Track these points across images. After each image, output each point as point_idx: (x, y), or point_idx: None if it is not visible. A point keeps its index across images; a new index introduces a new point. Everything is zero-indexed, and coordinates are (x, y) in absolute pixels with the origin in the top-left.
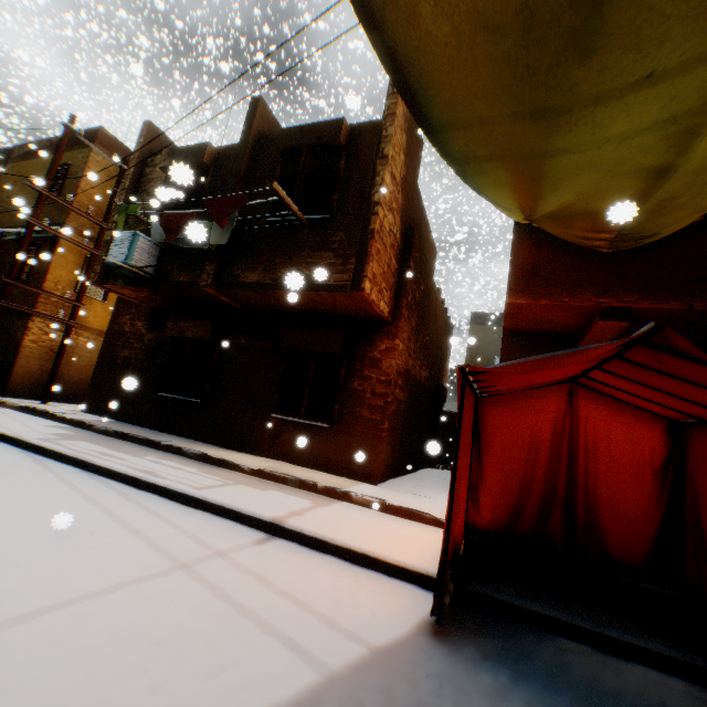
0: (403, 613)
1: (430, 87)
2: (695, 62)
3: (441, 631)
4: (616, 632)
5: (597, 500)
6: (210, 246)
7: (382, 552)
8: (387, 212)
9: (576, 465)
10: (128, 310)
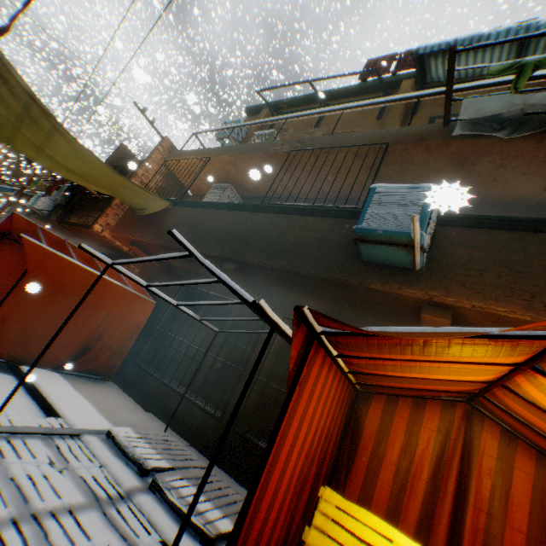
0: None
1: None
2: (14, 136)
3: None
4: None
5: None
6: (61, 203)
7: None
8: None
9: None
10: None
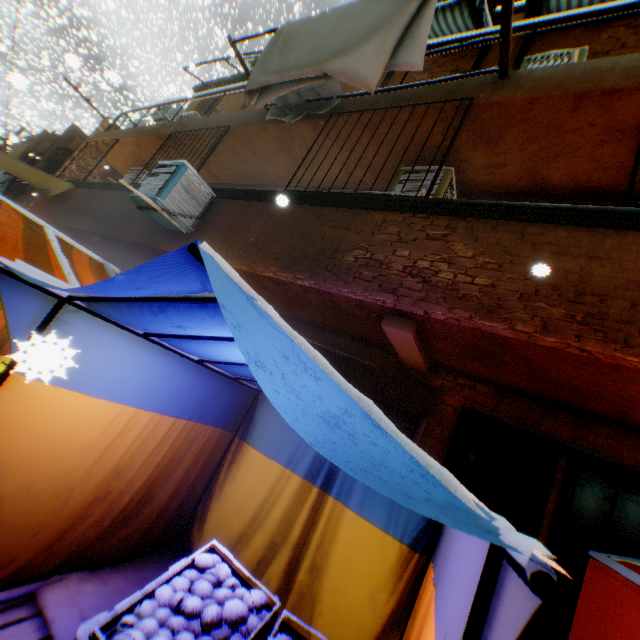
0: None
1: None
2: None
3: None
4: None
5: None
6: (5, 187)
7: None
8: None
9: None
10: None
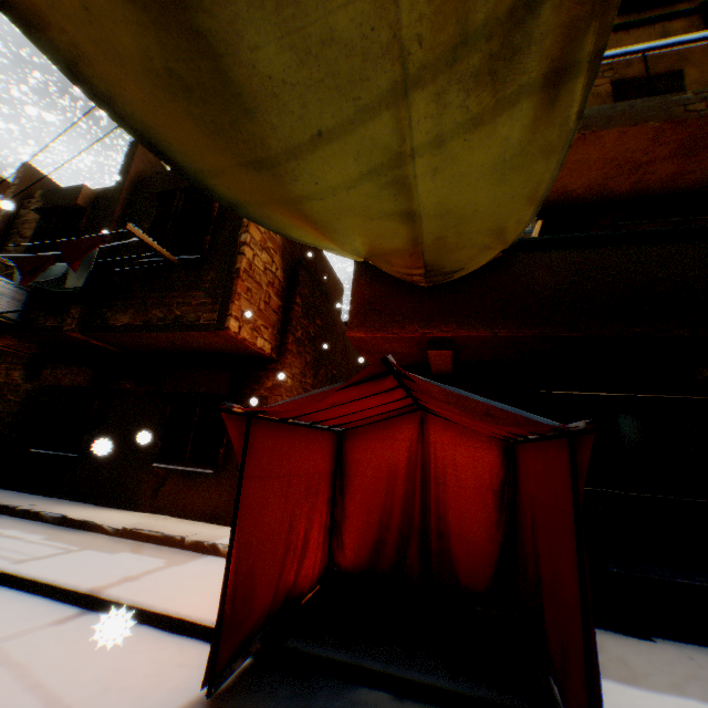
0: (183, 688)
1: (160, 138)
2: (352, 123)
3: (216, 704)
4: (414, 673)
5: (448, 527)
6: (75, 289)
7: (201, 614)
8: (258, 252)
9: (429, 493)
10: (6, 359)
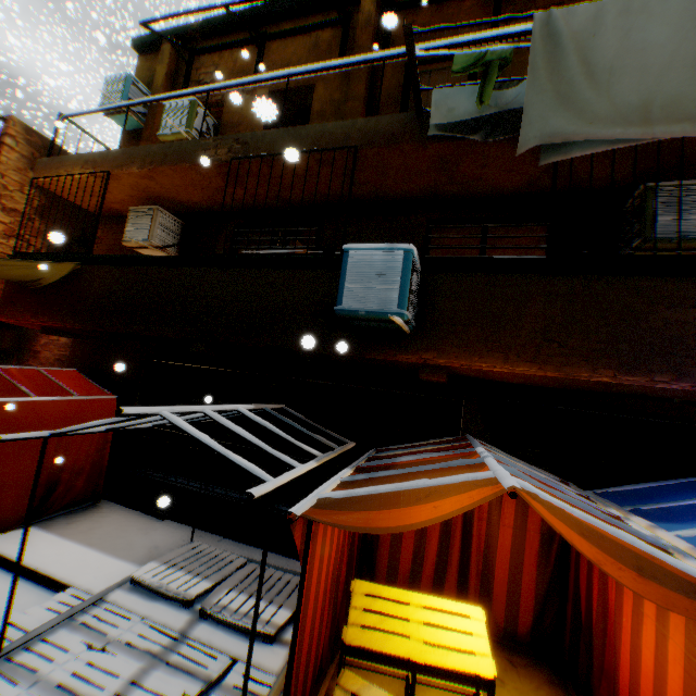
0: None
1: None
2: None
3: None
4: None
5: None
6: None
7: None
8: (5, 240)
9: None
10: None
